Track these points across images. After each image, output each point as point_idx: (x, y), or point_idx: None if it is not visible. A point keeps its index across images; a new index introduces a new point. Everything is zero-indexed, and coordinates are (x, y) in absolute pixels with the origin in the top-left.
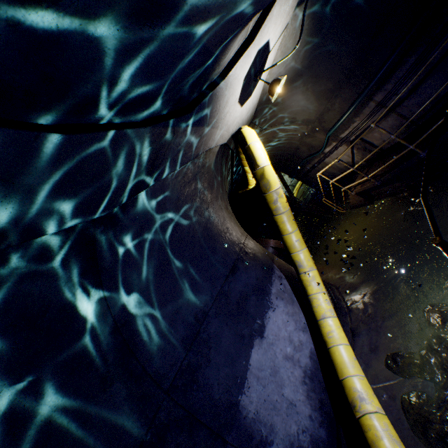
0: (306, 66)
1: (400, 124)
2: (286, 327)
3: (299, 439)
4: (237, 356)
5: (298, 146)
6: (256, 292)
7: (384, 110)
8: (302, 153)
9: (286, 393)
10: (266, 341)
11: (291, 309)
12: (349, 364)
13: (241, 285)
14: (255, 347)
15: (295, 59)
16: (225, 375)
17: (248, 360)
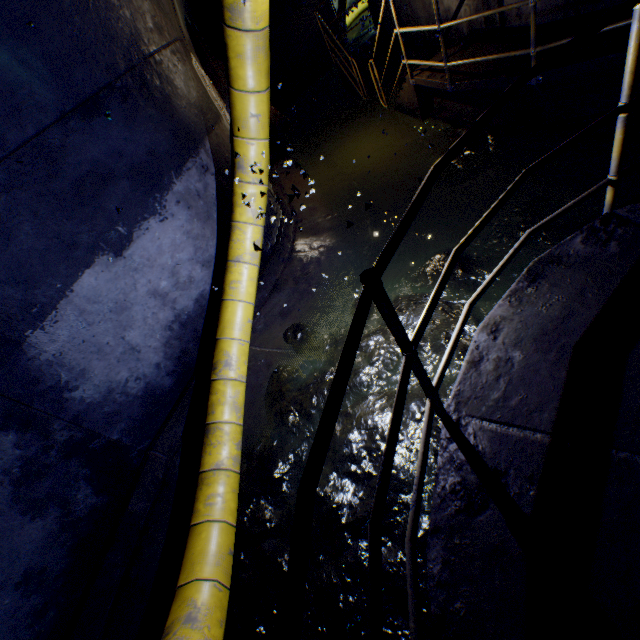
0: None
1: None
2: (176, 253)
3: (126, 387)
4: (46, 274)
5: None
6: (137, 177)
7: None
8: None
9: (131, 337)
10: (125, 263)
11: (199, 230)
12: (238, 326)
13: (102, 149)
14: (97, 268)
15: None
16: (3, 298)
17: (70, 285)
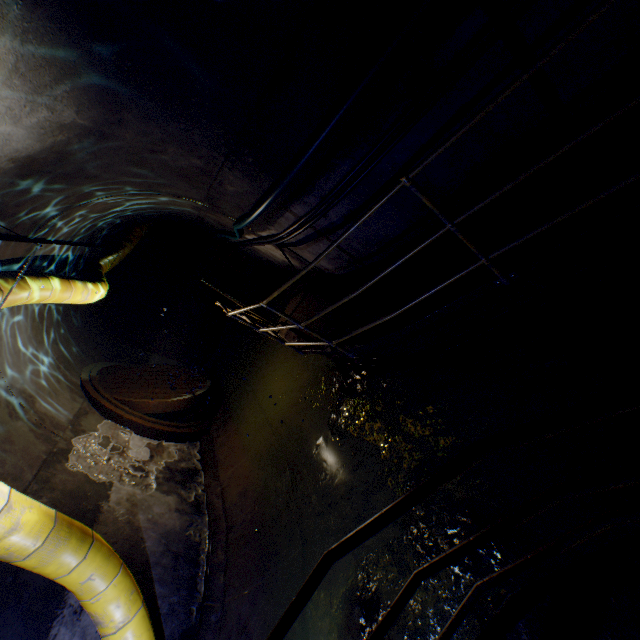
0: (105, 119)
1: (339, 257)
2: None
3: None
4: None
5: (200, 215)
6: None
7: (278, 290)
8: (213, 224)
9: None
10: None
11: None
12: None
13: None
14: None
15: (45, 104)
16: None
17: None
